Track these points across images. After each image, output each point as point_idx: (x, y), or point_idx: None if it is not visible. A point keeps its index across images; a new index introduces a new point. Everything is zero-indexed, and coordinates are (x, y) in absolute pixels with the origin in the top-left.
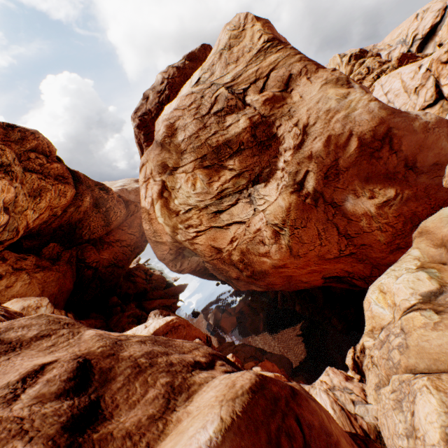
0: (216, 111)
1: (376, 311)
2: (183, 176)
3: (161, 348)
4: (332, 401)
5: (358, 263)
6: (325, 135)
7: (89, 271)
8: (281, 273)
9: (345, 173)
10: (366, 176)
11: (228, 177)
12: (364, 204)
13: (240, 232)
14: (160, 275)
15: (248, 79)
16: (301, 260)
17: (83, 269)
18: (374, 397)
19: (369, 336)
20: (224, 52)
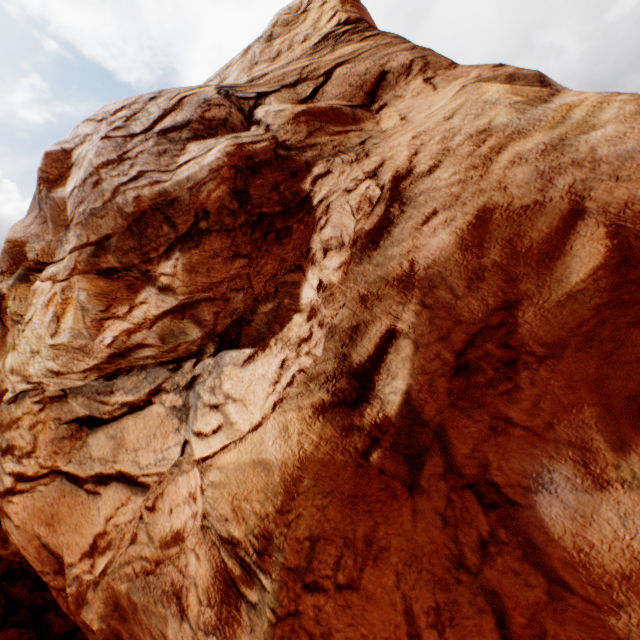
0: (169, 127)
1: None
2: (47, 287)
3: None
4: None
5: None
6: (471, 205)
7: None
8: None
9: (544, 364)
10: (637, 392)
11: (153, 310)
12: (632, 524)
13: (124, 523)
14: None
15: (282, 79)
16: None
17: None
18: None
19: None
20: (255, 45)
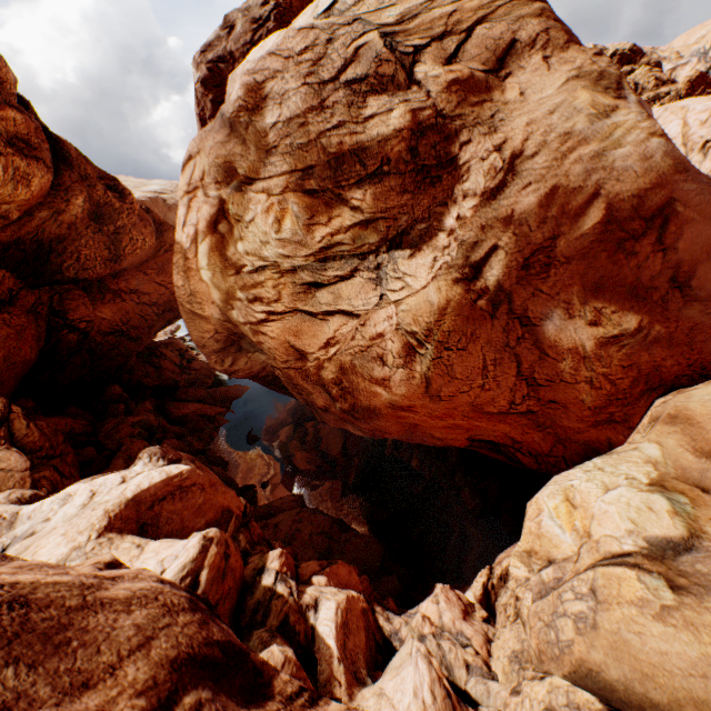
0: (352, 79)
1: (549, 530)
2: (262, 199)
3: (4, 683)
4: (434, 679)
5: (536, 430)
6: (549, 183)
7: (71, 336)
8: (402, 418)
9: (562, 267)
10: (597, 281)
11: (347, 222)
12: (578, 331)
13: (346, 332)
14: (207, 363)
15: (430, 28)
16: (441, 404)
17: (60, 330)
18: (505, 670)
19: (521, 560)
20: None
